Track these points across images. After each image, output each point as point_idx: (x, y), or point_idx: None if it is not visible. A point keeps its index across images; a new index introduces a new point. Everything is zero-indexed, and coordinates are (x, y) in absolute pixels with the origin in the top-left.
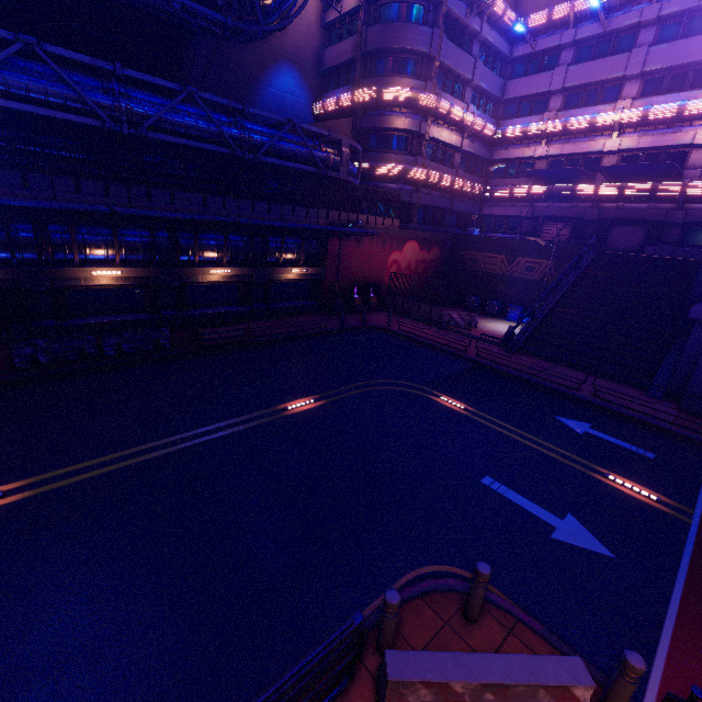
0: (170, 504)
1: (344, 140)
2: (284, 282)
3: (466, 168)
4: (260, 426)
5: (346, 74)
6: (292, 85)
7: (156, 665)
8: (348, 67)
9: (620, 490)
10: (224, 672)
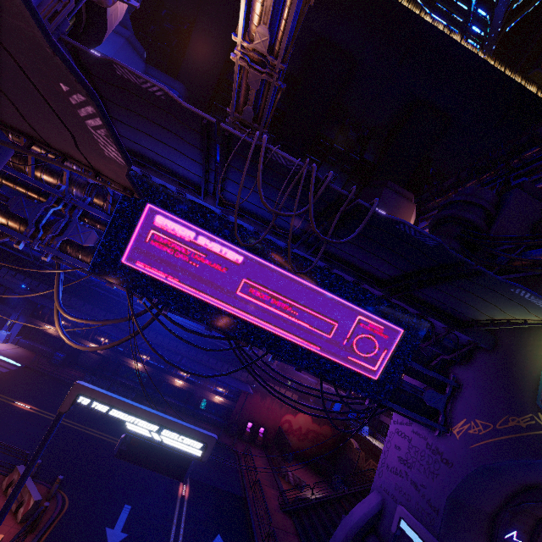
0: None
1: None
2: (212, 401)
3: None
4: (104, 439)
5: None
6: None
7: (1, 450)
8: None
9: None
10: (4, 461)
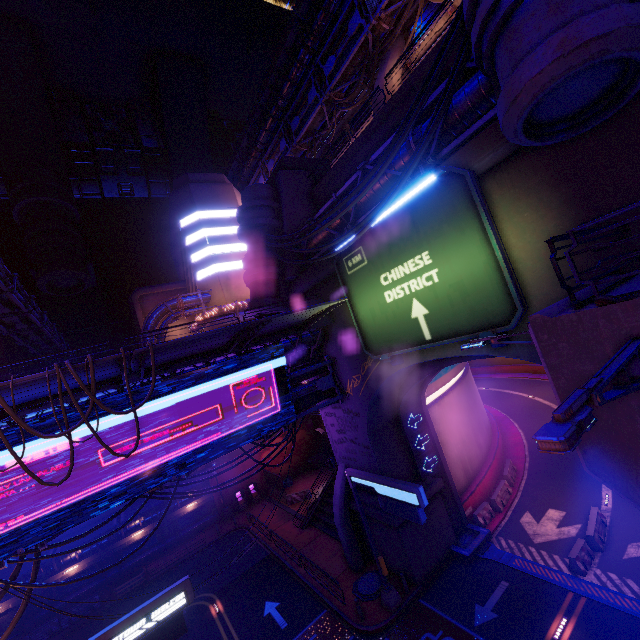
0: None
1: None
2: (188, 513)
3: None
4: None
5: None
6: None
7: None
8: None
9: None
10: None
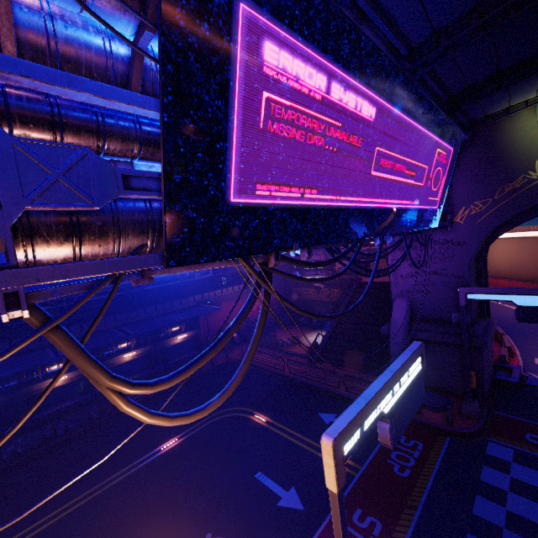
0: (83, 535)
1: None
2: (175, 344)
3: None
4: (142, 467)
5: None
6: None
7: None
8: None
9: None
10: None
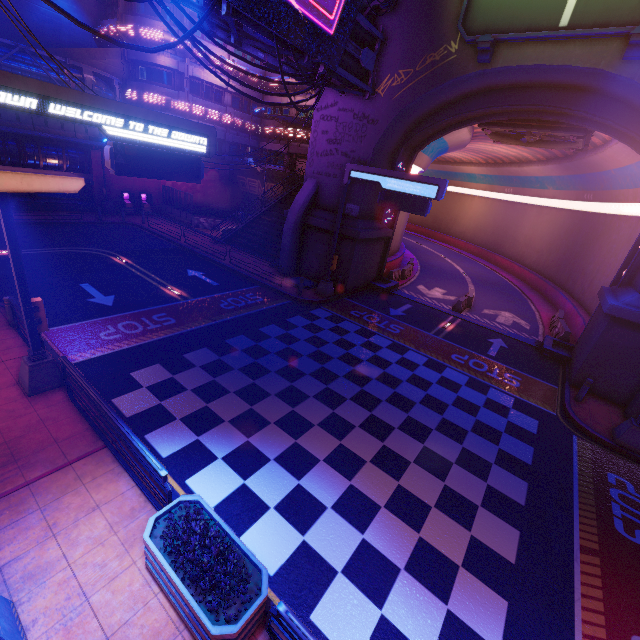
0: None
1: (86, 68)
2: None
3: (240, 107)
4: None
5: (117, 6)
6: (66, 7)
7: None
8: (117, 0)
9: (165, 292)
10: None
